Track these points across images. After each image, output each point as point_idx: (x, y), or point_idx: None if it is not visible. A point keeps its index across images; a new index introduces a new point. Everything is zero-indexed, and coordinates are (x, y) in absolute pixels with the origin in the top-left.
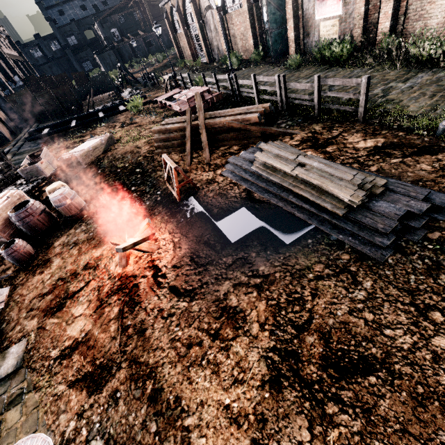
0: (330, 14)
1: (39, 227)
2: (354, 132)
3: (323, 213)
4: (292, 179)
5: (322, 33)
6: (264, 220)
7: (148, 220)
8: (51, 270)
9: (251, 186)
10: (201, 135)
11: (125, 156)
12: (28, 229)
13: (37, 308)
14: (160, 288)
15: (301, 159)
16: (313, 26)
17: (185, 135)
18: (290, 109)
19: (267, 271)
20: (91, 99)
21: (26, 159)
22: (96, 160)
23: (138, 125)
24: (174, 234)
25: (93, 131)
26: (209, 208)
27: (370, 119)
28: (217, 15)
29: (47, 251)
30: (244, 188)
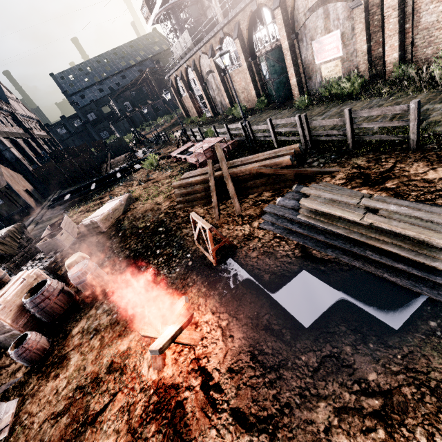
0: (330, 57)
1: (56, 311)
2: (413, 161)
3: (434, 275)
4: (362, 228)
5: (324, 74)
6: (342, 289)
7: (185, 298)
8: (67, 373)
9: (304, 240)
10: (227, 186)
11: (145, 214)
12: (44, 315)
13: (47, 439)
14: (216, 411)
15: (368, 203)
16: (314, 70)
17: (208, 187)
18: (315, 146)
19: (384, 383)
20: (109, 162)
21: (46, 230)
22: (116, 222)
23: (155, 181)
24: (219, 315)
25: (112, 192)
26: (257, 274)
27: (423, 144)
28: (218, 76)
29: (64, 342)
30: (295, 243)
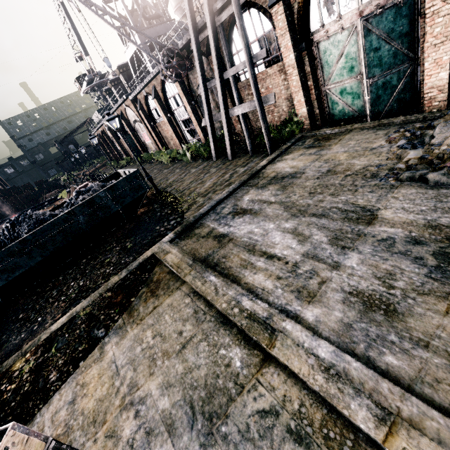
0: (148, 141)
1: None
2: None
3: None
4: None
5: (150, 147)
6: None
7: None
8: None
9: None
10: None
11: None
12: None
13: None
14: None
15: None
16: (147, 145)
17: None
18: None
19: None
20: (44, 196)
21: None
22: None
23: None
24: None
25: None
26: None
27: None
28: (115, 140)
29: None
30: None
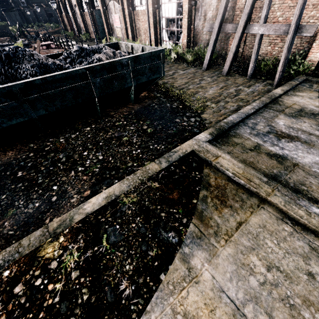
0: (118, 26)
1: None
2: None
3: None
4: None
5: (117, 33)
6: None
7: None
8: None
9: None
10: None
11: None
12: None
13: None
14: None
15: None
16: (114, 29)
17: None
18: None
19: None
20: None
21: None
22: None
23: None
24: None
25: None
26: None
27: None
28: (79, 11)
29: None
30: None
